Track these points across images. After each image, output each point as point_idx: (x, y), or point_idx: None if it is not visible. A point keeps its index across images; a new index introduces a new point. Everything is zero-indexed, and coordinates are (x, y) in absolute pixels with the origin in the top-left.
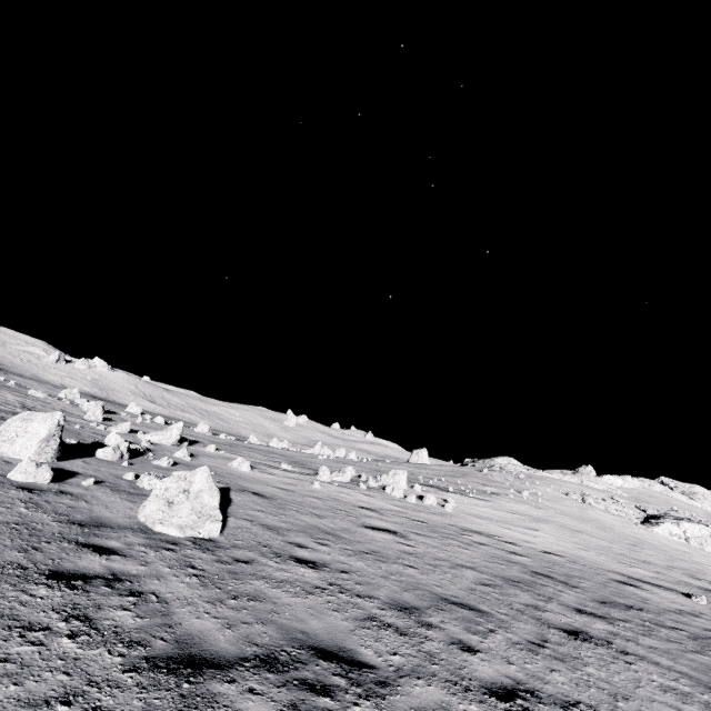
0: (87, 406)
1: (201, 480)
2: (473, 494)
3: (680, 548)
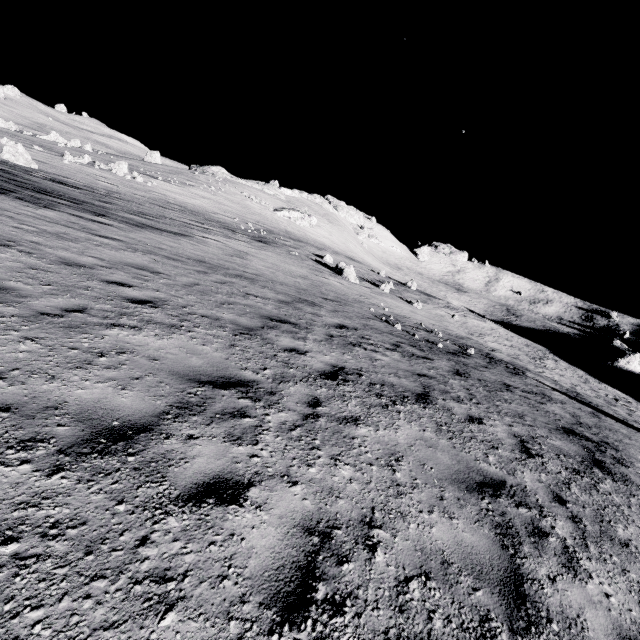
0: None
1: (22, 149)
2: (175, 183)
3: (281, 220)
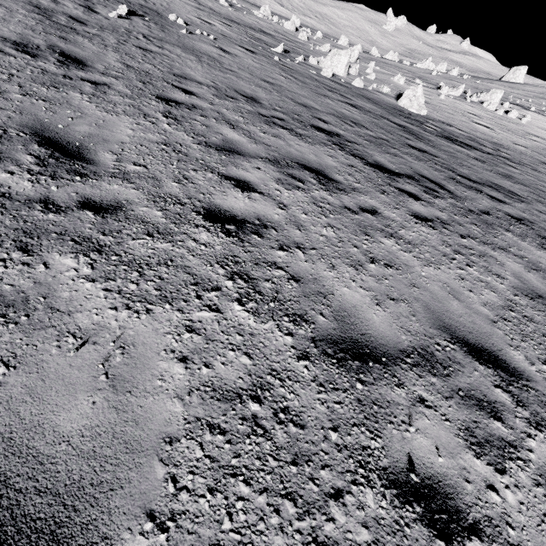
0: (287, 25)
1: (420, 91)
2: None
3: None
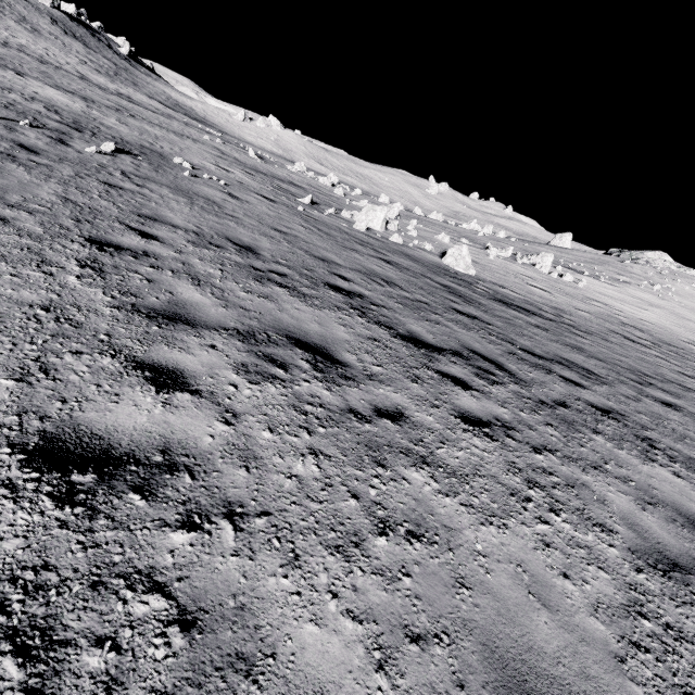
0: (322, 180)
1: (465, 251)
2: (605, 280)
3: None
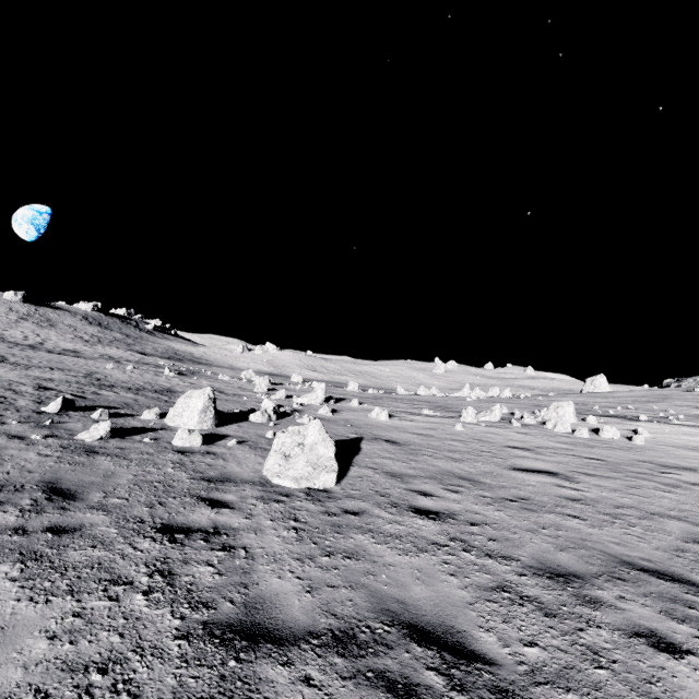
0: (257, 381)
1: (313, 433)
2: (680, 421)
3: None
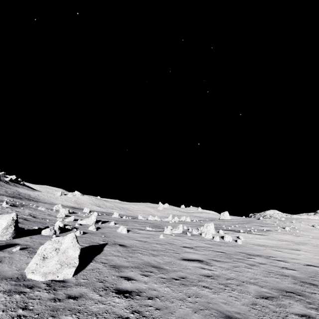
0: (61, 211)
1: (68, 241)
2: (255, 232)
3: None
